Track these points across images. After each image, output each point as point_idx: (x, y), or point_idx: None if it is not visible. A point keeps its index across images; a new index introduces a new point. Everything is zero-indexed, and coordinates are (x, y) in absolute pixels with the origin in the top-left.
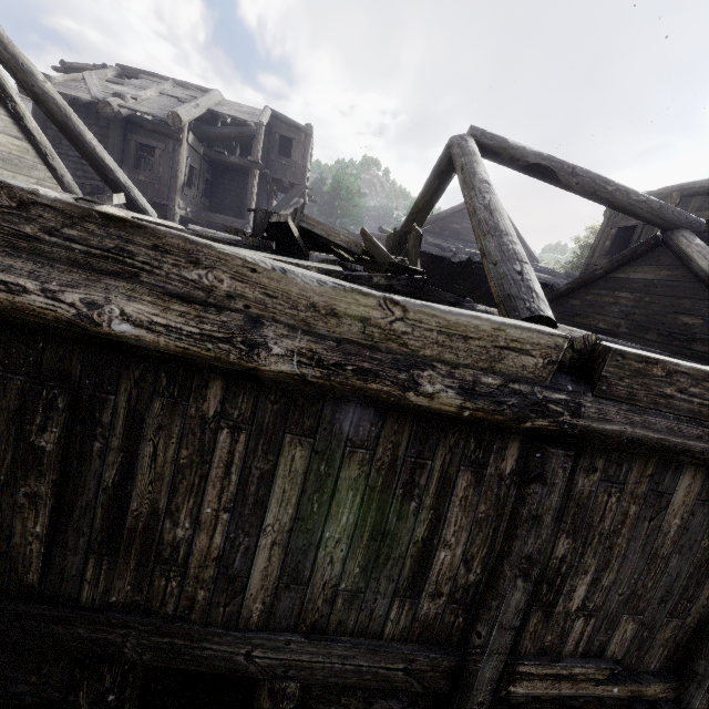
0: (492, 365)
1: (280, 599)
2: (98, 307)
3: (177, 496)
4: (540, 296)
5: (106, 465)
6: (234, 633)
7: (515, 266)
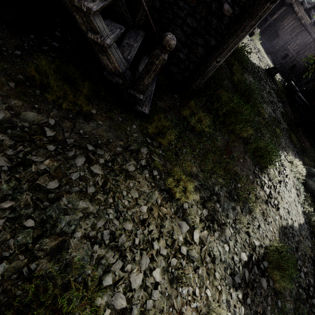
0: (306, 22)
1: (284, 31)
2: (295, 7)
3: (287, 21)
4: (313, 20)
5: (286, 17)
6: (281, 31)
7: (314, 18)
